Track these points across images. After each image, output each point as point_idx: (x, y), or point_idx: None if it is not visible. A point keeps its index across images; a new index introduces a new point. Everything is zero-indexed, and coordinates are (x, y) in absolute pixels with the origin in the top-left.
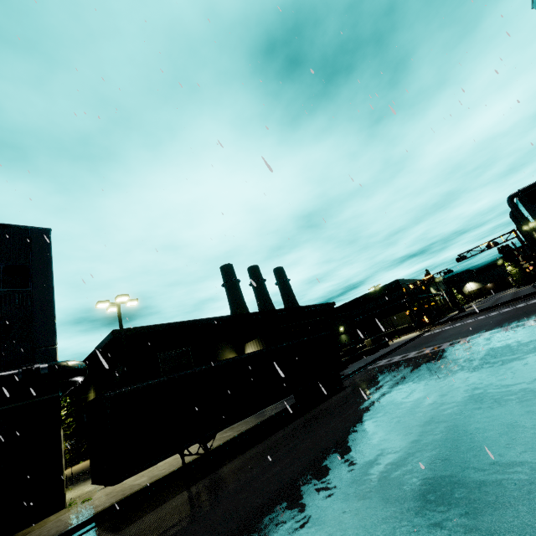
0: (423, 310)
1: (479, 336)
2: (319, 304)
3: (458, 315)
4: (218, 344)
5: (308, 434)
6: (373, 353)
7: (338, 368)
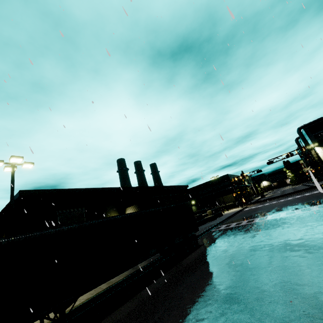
0: (242, 194)
1: (294, 212)
2: (178, 185)
3: (261, 199)
4: (106, 207)
5: (174, 301)
6: (213, 219)
7: (195, 231)
